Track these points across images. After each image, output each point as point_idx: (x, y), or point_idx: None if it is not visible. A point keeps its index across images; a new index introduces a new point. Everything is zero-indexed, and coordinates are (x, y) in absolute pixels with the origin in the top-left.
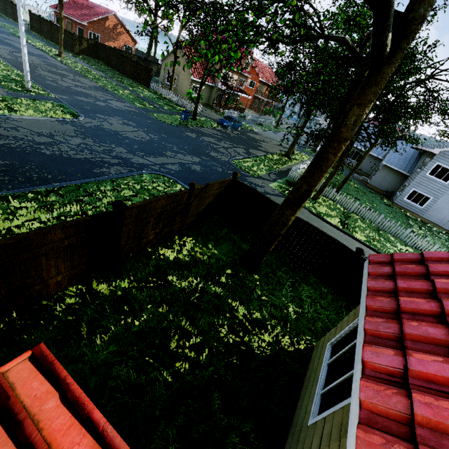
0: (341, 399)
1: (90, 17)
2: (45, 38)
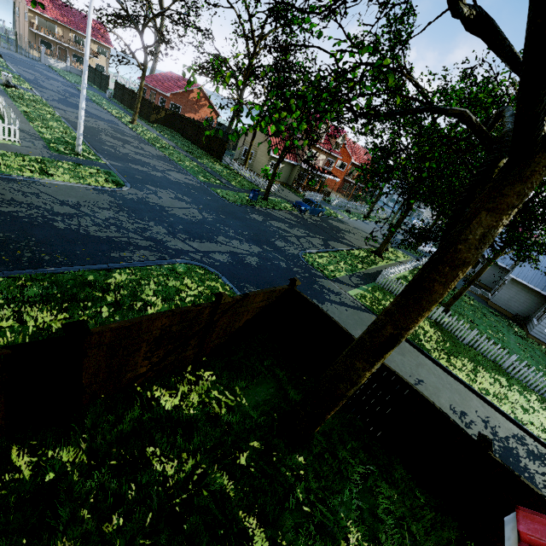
0: None
1: (175, 89)
2: (124, 106)
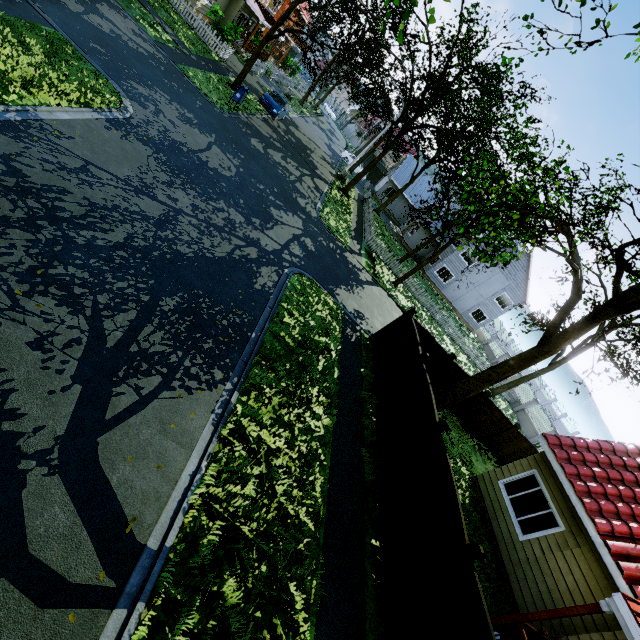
0: (543, 527)
1: None
2: None
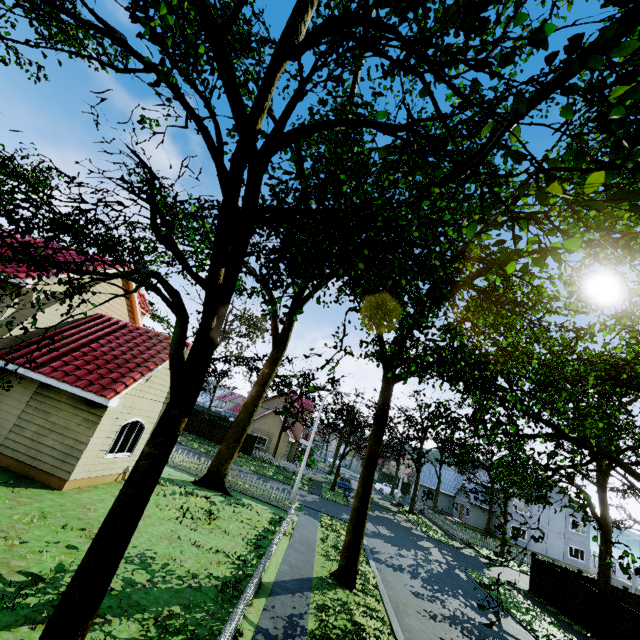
0: None
1: None
2: None
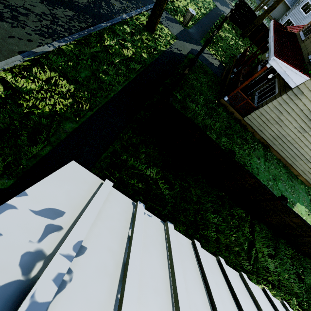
0: None
1: None
2: None
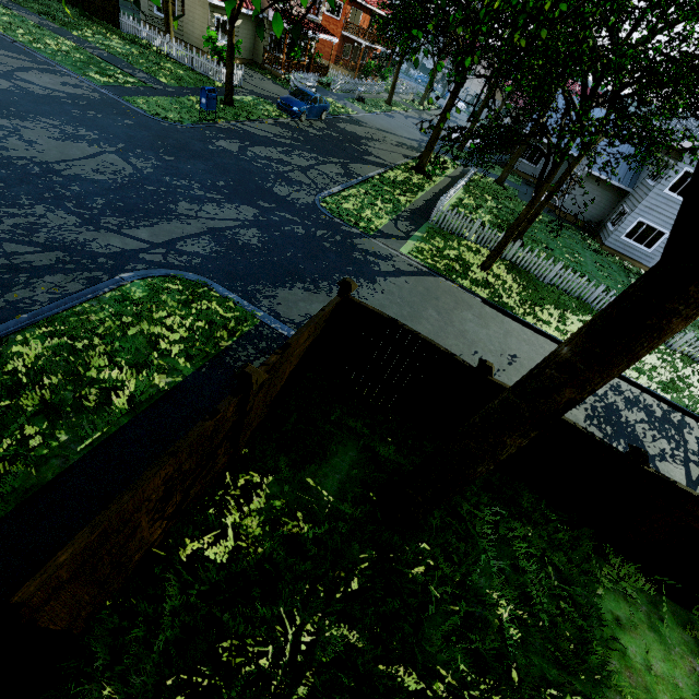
0: None
1: None
2: None
